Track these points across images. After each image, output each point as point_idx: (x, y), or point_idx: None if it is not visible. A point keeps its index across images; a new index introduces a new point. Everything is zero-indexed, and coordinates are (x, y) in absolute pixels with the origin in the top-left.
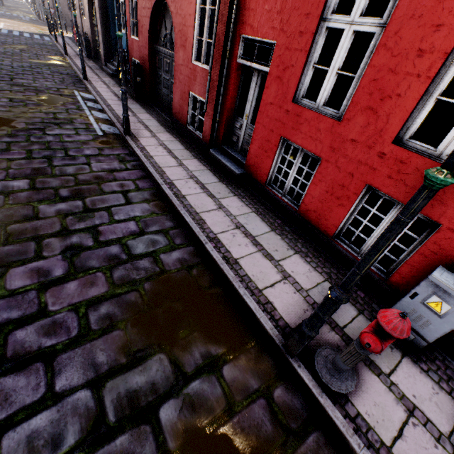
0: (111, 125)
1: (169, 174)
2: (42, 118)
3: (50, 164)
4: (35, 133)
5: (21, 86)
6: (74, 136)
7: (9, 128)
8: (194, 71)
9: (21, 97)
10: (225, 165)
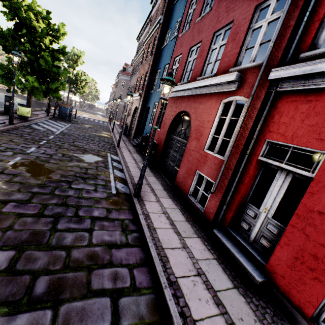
0: (125, 184)
1: (173, 262)
2: (76, 171)
3: (53, 227)
4: (62, 185)
5: (76, 146)
6: (91, 192)
7: (45, 178)
8: (204, 156)
9: (72, 154)
10: (235, 257)
